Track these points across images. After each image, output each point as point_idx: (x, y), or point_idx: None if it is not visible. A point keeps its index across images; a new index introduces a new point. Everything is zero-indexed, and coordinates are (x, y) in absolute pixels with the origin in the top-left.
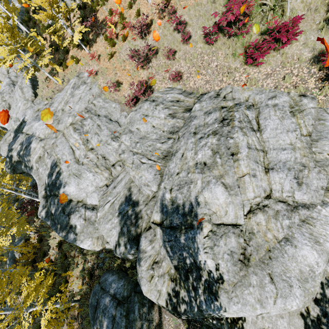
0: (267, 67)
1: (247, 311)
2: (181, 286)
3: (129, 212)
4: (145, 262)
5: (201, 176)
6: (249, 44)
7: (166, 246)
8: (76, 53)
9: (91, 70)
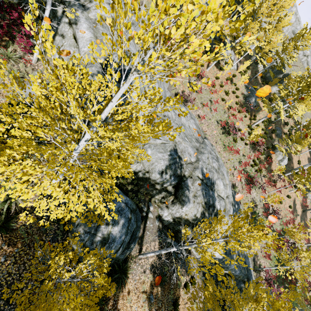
0: (225, 154)
1: (223, 227)
2: (206, 211)
3: (177, 159)
4: (191, 193)
5: (216, 173)
6: (225, 141)
7: (203, 191)
8: None
9: None
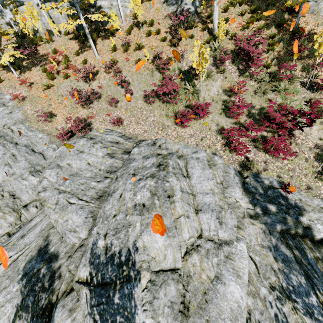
0: (190, 129)
1: None
2: None
3: (41, 271)
4: None
5: (140, 218)
6: (177, 111)
7: (94, 313)
8: None
9: (17, 94)
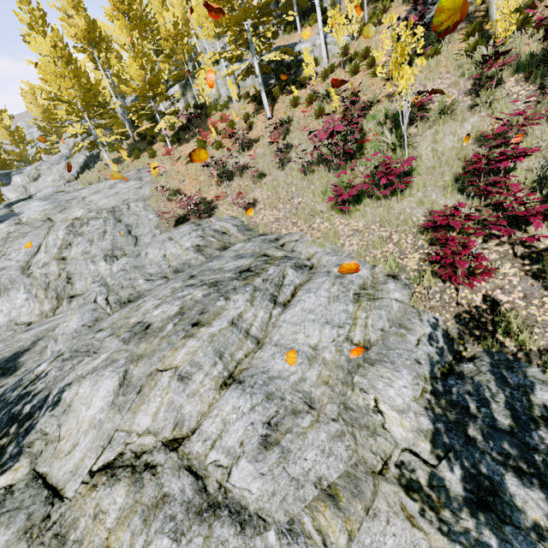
0: (361, 220)
1: None
2: None
3: None
4: None
5: (118, 347)
6: (348, 184)
7: None
8: (160, 147)
9: None
